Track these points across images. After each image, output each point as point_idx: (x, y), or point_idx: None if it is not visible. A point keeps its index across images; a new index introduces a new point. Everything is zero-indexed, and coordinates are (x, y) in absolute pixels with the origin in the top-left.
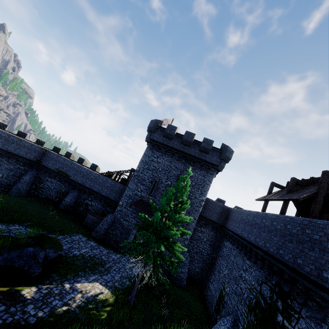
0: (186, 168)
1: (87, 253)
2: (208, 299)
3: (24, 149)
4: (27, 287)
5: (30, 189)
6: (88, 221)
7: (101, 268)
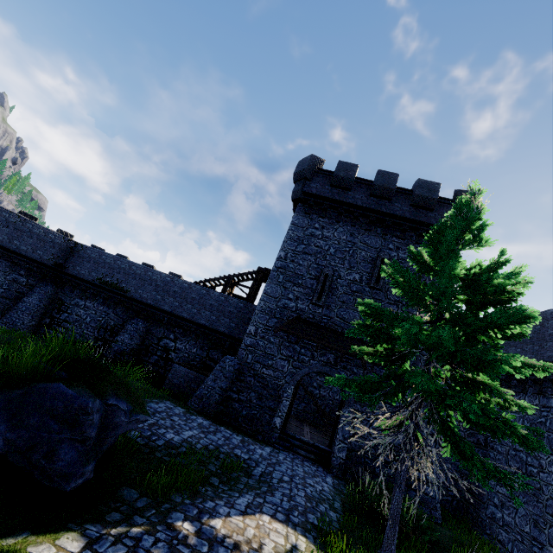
0: (387, 244)
1: (198, 440)
2: (511, 552)
3: (31, 241)
4: (39, 536)
5: (37, 326)
6: (174, 379)
7: (246, 476)
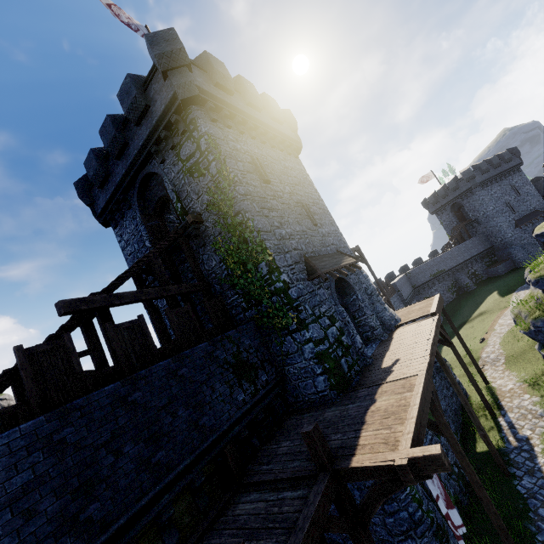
0: (509, 180)
1: None
2: None
3: (407, 284)
4: None
5: None
6: (502, 270)
7: None
